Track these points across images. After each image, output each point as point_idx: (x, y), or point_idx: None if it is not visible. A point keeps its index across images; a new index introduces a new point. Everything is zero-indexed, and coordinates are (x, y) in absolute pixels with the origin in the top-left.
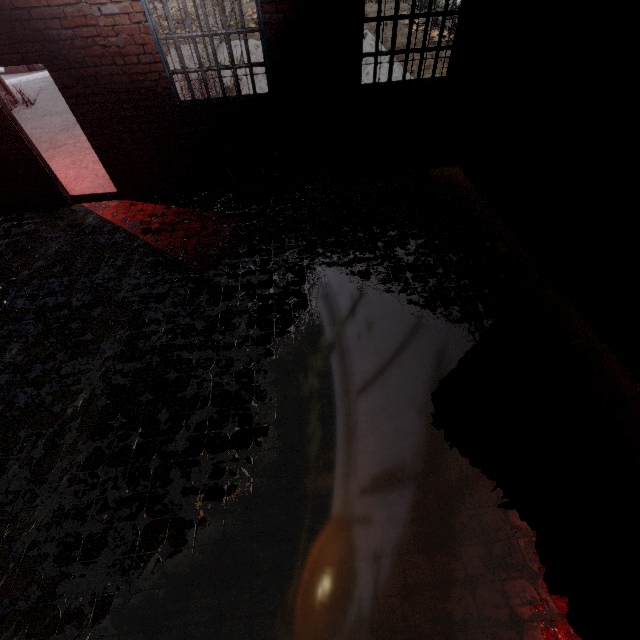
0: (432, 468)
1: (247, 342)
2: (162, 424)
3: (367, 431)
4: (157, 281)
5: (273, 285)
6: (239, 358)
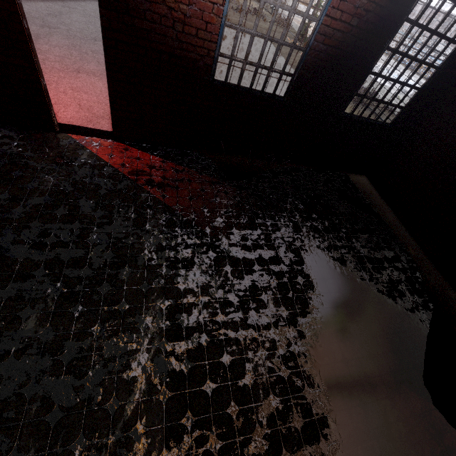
0: (445, 449)
1: (280, 322)
2: (235, 420)
3: (395, 416)
4: (178, 243)
5: (281, 262)
6: (279, 339)
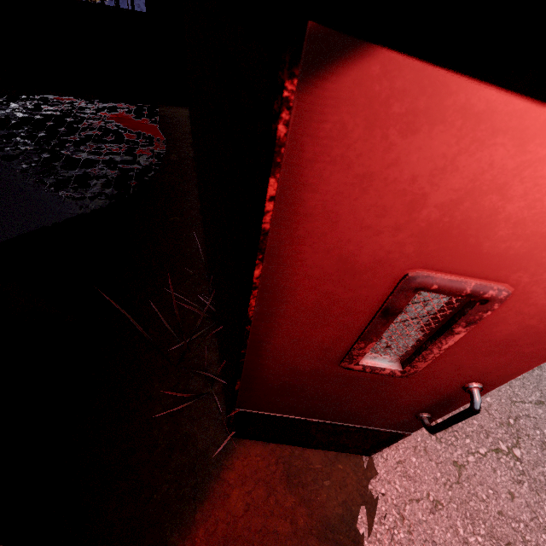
0: None
1: None
2: None
3: None
4: None
5: None
6: None
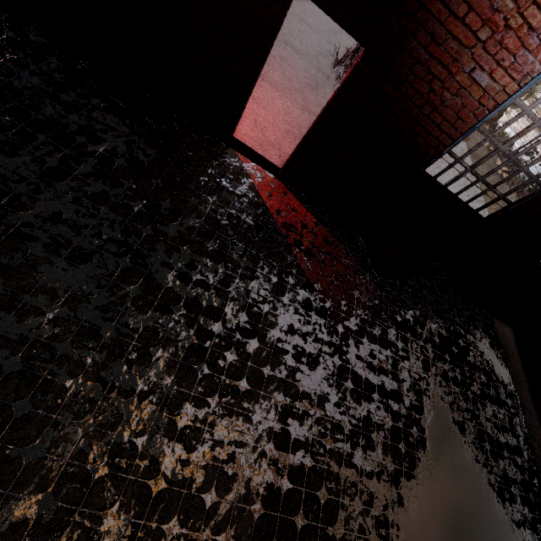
0: None
1: (384, 475)
2: None
3: None
4: (309, 332)
5: (401, 401)
6: (378, 496)
